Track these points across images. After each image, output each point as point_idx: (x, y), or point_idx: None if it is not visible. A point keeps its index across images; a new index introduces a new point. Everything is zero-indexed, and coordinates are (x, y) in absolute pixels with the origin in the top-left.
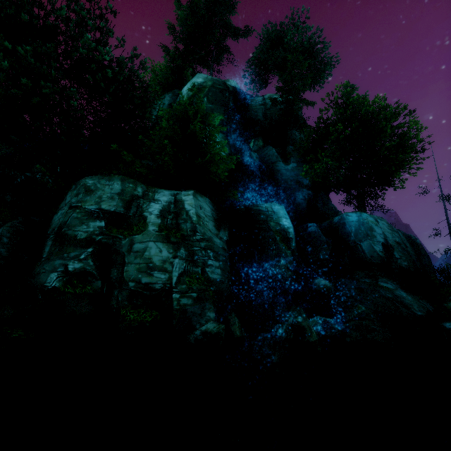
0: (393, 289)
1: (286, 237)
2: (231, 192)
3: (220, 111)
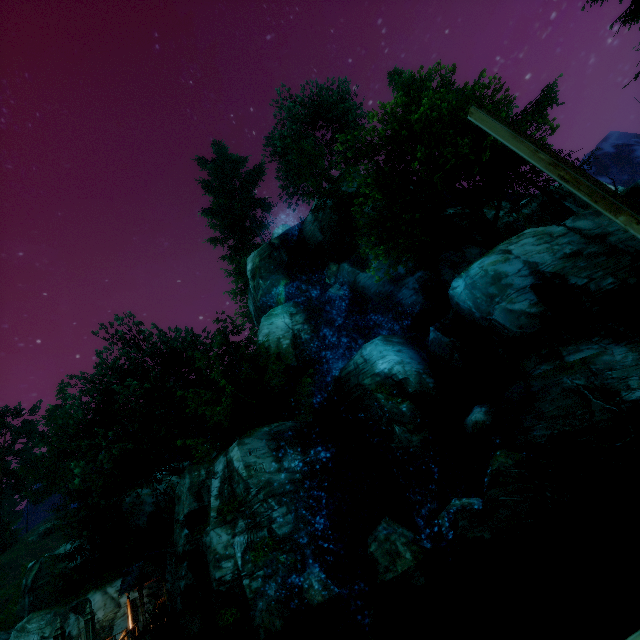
0: (596, 357)
1: (394, 383)
2: (302, 383)
3: (279, 277)
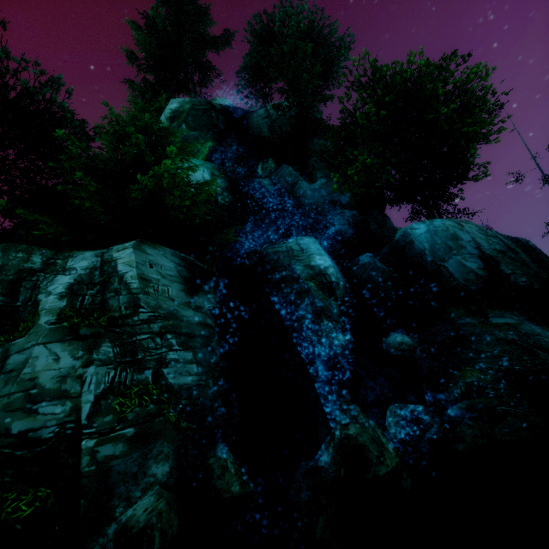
0: (517, 325)
1: (326, 282)
2: (224, 234)
3: (208, 137)
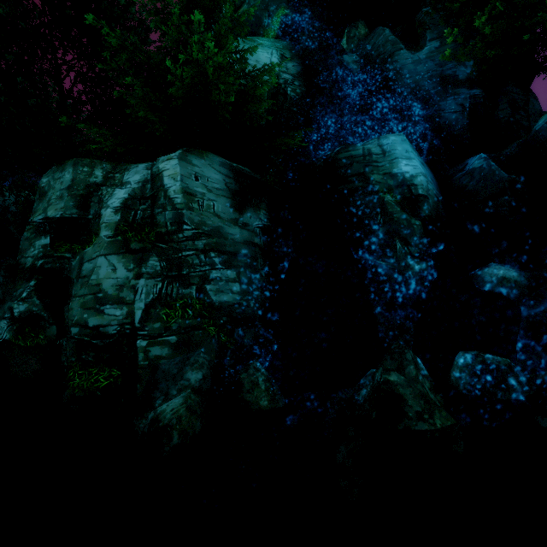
0: None
1: (410, 195)
2: (286, 136)
3: (280, 1)
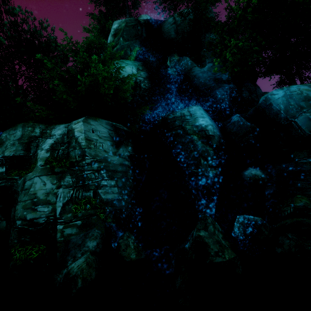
0: None
1: (205, 135)
2: (141, 108)
3: (136, 44)
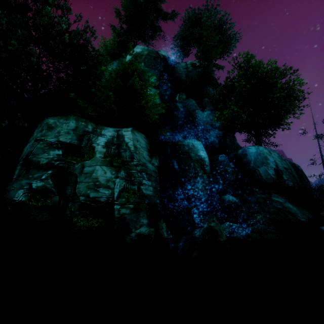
0: (282, 202)
1: (203, 164)
2: (161, 130)
3: (154, 73)
